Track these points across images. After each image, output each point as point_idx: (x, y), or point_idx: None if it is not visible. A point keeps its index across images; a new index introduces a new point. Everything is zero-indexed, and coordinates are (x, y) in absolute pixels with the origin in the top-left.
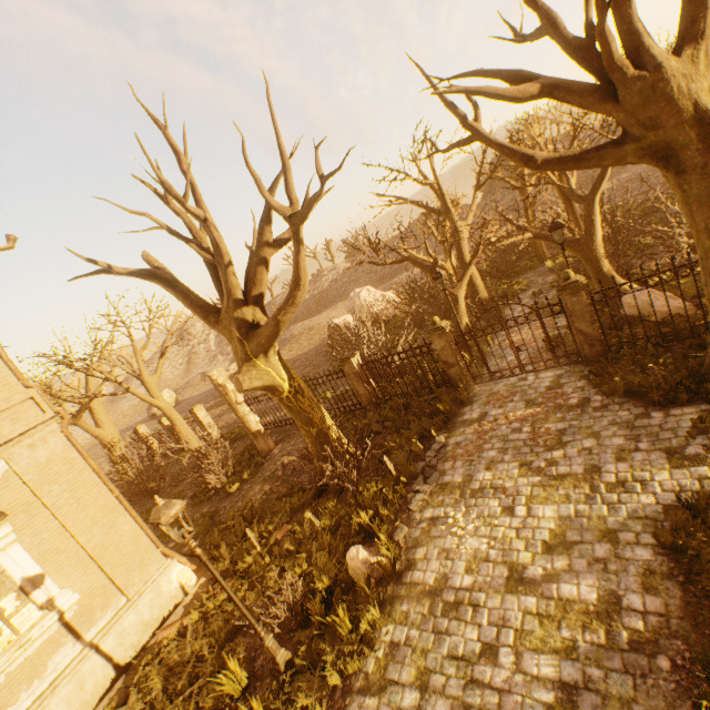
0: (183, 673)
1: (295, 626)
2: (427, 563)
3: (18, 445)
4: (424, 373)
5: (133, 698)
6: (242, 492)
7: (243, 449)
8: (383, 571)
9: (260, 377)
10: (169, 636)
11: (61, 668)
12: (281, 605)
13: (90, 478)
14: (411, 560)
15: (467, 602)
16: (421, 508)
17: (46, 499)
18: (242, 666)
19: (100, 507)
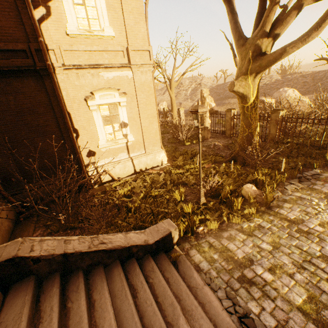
0: (157, 184)
1: (208, 195)
2: (291, 210)
3: (138, 69)
4: (315, 140)
5: (138, 181)
6: (190, 146)
7: (194, 133)
8: (264, 200)
9: (244, 87)
10: (154, 172)
11: (121, 158)
12: (207, 184)
13: (152, 99)
14: (279, 205)
15: (316, 236)
16: (292, 190)
17: (138, 97)
18: (183, 194)
19: (151, 113)
